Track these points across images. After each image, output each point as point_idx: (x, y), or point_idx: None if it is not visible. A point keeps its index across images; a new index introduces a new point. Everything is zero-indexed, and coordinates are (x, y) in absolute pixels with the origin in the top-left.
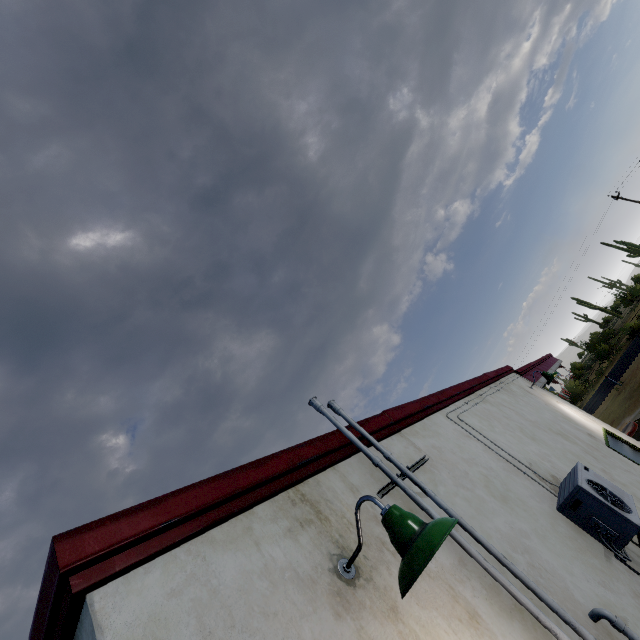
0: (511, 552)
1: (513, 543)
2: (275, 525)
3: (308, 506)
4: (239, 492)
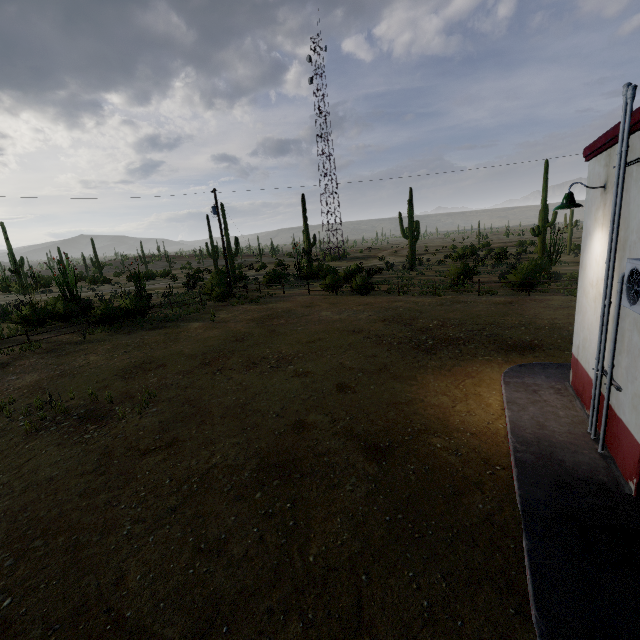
0: (634, 232)
1: (638, 231)
2: (603, 162)
3: (609, 159)
4: (596, 149)
